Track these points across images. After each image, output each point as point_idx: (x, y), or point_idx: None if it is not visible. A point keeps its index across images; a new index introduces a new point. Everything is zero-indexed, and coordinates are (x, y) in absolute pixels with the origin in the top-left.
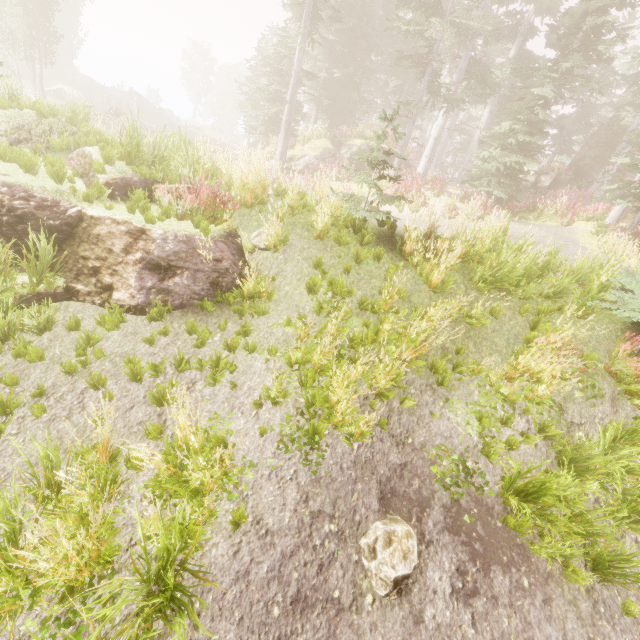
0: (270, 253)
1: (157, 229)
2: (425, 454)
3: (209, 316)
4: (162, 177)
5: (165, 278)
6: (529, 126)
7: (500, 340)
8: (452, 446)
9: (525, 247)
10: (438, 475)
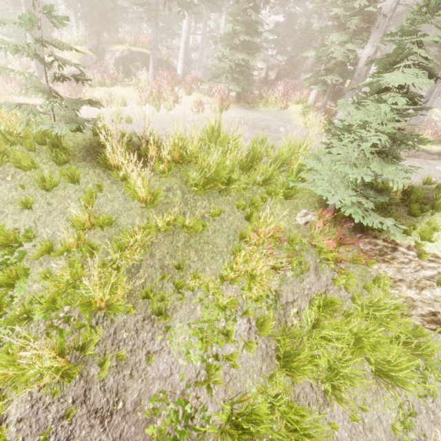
0: None
1: None
2: (139, 414)
3: None
4: None
5: None
6: (247, 27)
7: (221, 240)
8: (172, 387)
9: (231, 142)
10: (154, 437)
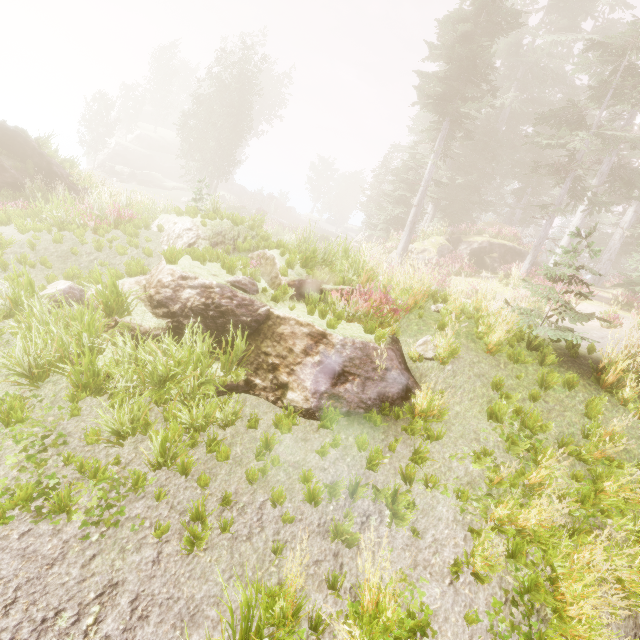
0: (435, 364)
1: (337, 334)
2: None
3: (375, 430)
4: (328, 278)
5: (337, 383)
6: None
7: None
8: None
9: None
10: None
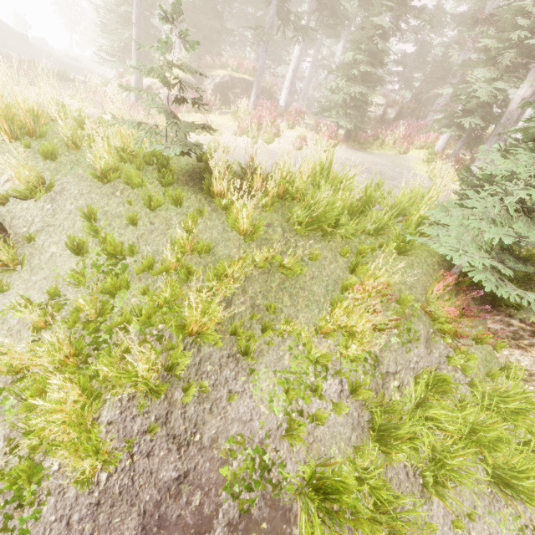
0: (32, 202)
1: None
2: (215, 452)
3: None
4: None
5: None
6: (370, 57)
7: (319, 288)
8: (251, 433)
9: (344, 182)
10: (228, 479)
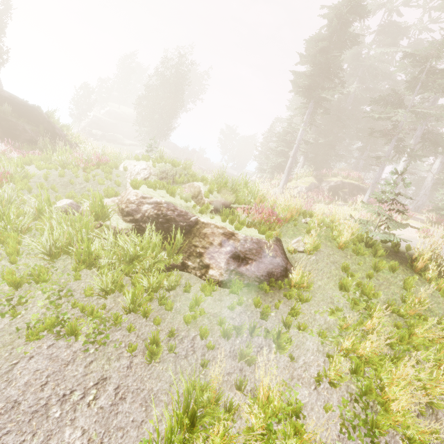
0: (304, 255)
1: (241, 233)
2: None
3: (266, 295)
4: (234, 200)
5: (241, 265)
6: None
7: None
8: None
9: None
10: None
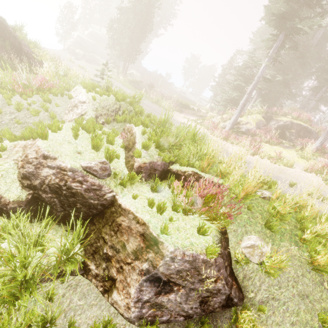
0: (258, 268)
1: (168, 244)
2: None
3: None
4: (176, 159)
5: (161, 292)
6: None
7: None
8: None
9: None
10: None
